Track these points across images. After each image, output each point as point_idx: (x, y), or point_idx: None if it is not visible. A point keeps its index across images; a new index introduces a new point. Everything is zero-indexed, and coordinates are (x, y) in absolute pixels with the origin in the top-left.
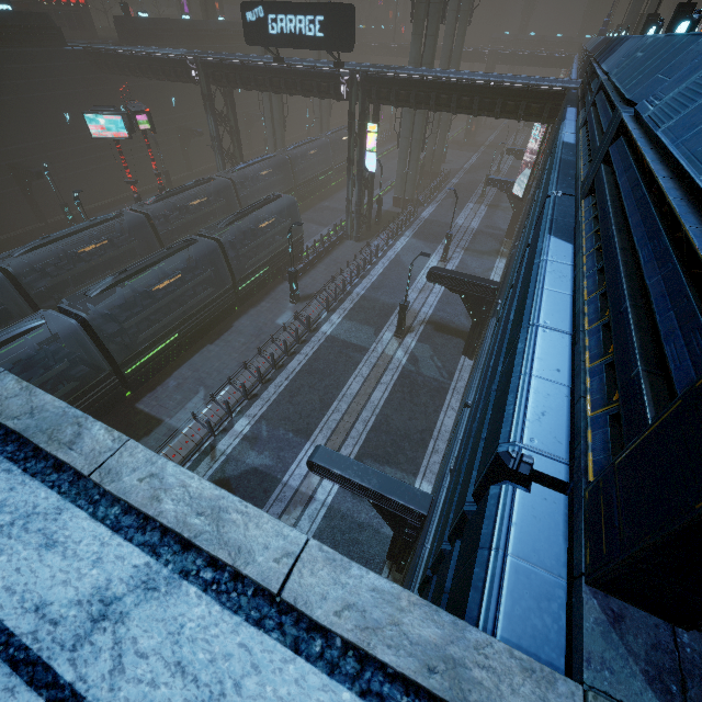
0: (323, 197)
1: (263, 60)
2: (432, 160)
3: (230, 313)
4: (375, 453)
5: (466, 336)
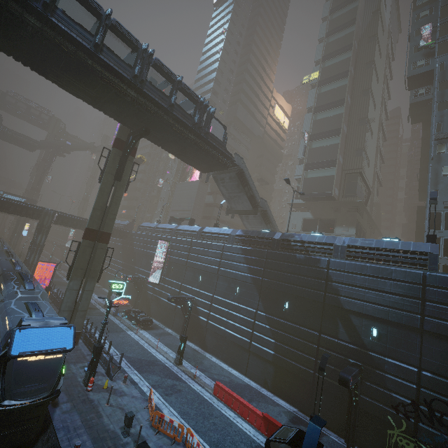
0: None
1: None
2: None
3: None
4: None
5: None
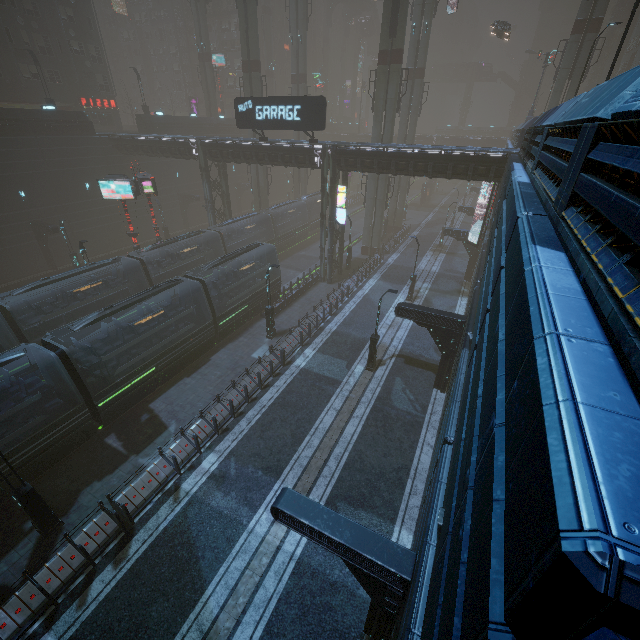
0: (300, 248)
1: (251, 140)
2: (394, 217)
3: (209, 347)
4: (349, 494)
5: (436, 369)
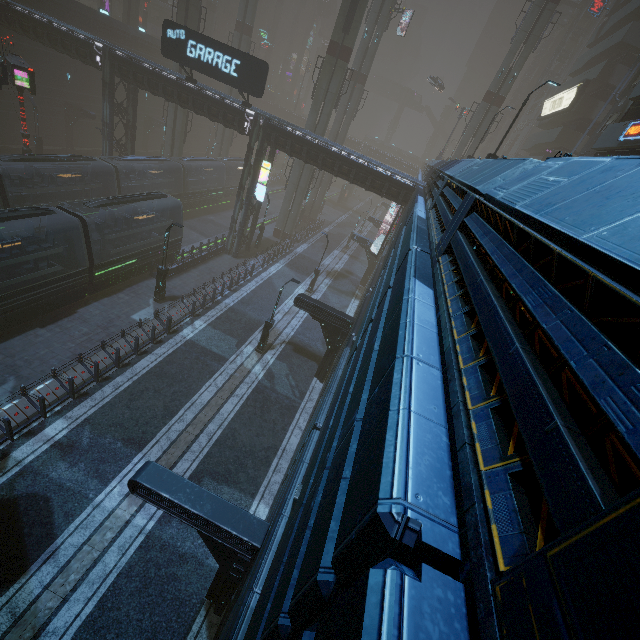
0: (209, 211)
1: (176, 75)
2: (312, 208)
3: (78, 297)
4: (215, 470)
5: (320, 360)
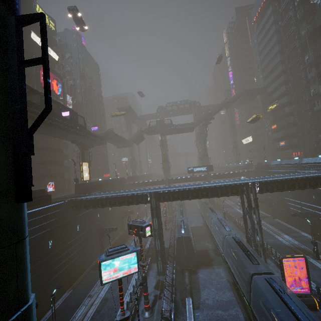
0: None
1: (188, 176)
2: None
3: None
4: (287, 233)
5: (268, 216)
